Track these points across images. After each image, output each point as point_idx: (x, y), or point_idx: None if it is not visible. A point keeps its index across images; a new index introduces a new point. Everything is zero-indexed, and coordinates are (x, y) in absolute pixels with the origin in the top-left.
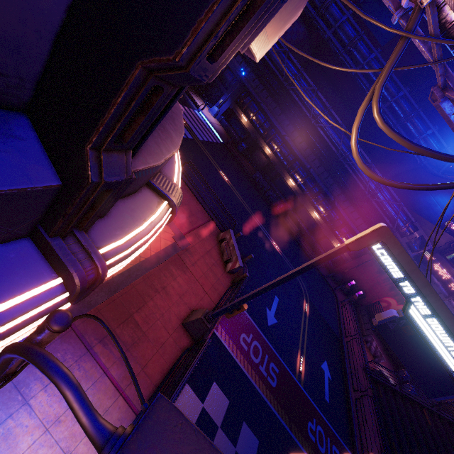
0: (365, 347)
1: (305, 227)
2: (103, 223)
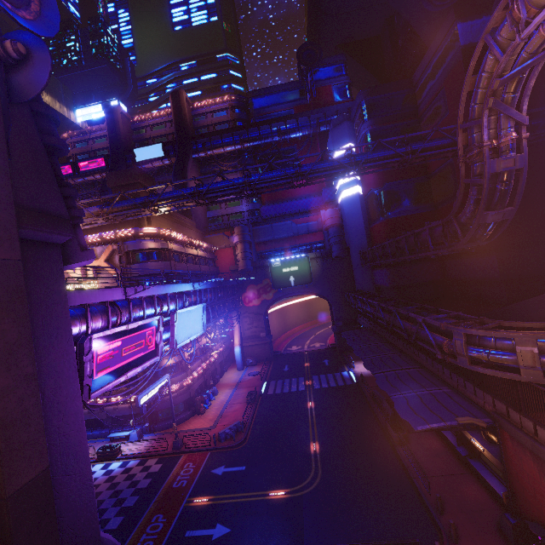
0: None
1: (452, 436)
2: None
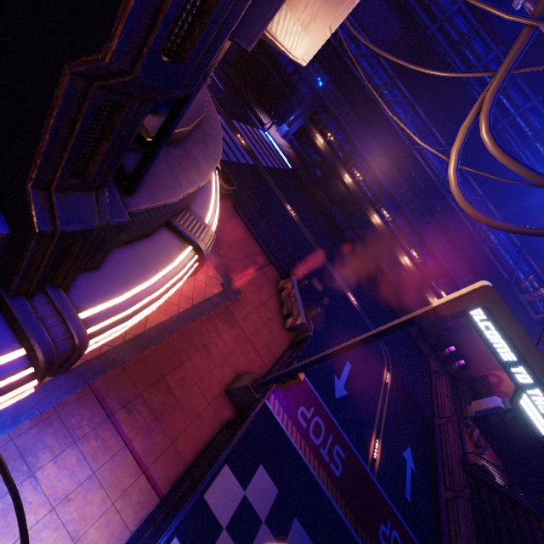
0: (465, 433)
1: (392, 275)
2: (97, 275)
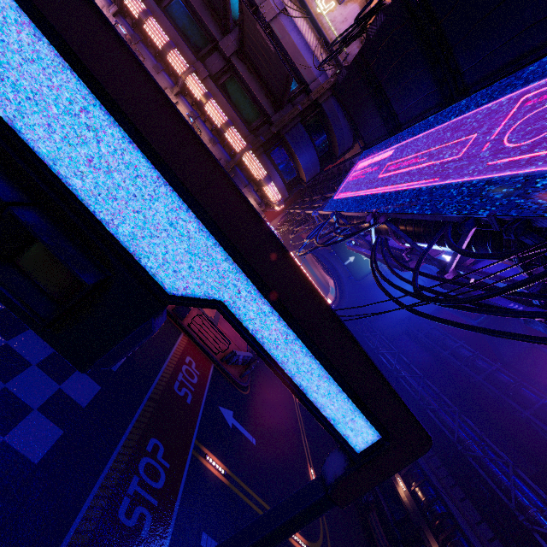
0: None
1: None
2: None
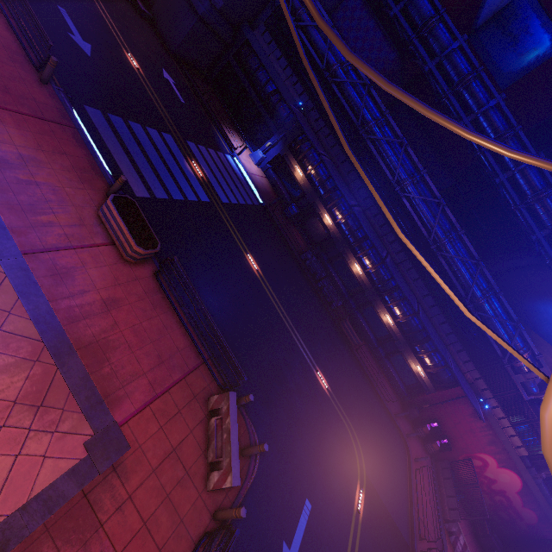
0: (448, 546)
1: (371, 333)
2: None
